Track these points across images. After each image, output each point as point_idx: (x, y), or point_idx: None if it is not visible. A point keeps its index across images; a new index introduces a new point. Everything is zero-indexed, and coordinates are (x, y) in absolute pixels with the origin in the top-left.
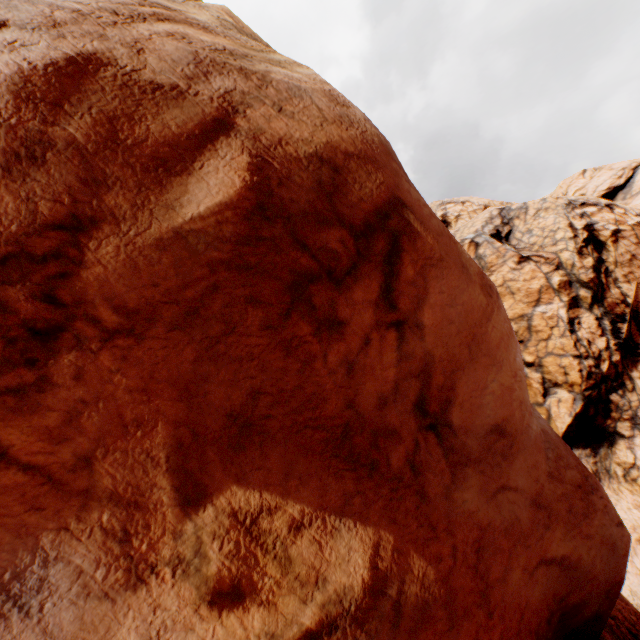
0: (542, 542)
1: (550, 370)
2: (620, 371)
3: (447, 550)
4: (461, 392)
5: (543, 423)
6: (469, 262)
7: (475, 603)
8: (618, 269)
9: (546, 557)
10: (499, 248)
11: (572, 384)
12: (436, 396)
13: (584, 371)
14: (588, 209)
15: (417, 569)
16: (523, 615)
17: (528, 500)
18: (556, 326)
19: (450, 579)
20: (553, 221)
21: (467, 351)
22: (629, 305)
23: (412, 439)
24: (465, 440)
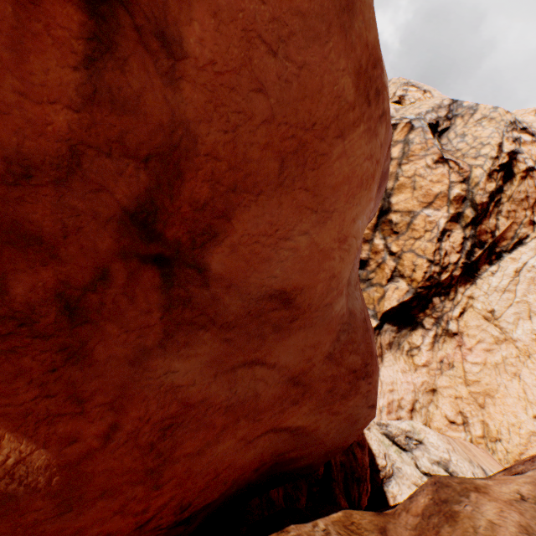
0: (281, 415)
1: (404, 264)
2: (453, 284)
3: (98, 430)
4: (241, 229)
5: (357, 305)
6: (364, 8)
7: (132, 482)
8: (508, 204)
9: (280, 426)
10: (428, 140)
11: (413, 280)
12: (187, 217)
13: (428, 274)
14: (524, 136)
15: (5, 455)
16: (220, 475)
17: (286, 377)
18: (430, 231)
19: (85, 464)
20: (489, 134)
21: (277, 167)
22: (494, 237)
23: (93, 266)
24: (222, 296)
